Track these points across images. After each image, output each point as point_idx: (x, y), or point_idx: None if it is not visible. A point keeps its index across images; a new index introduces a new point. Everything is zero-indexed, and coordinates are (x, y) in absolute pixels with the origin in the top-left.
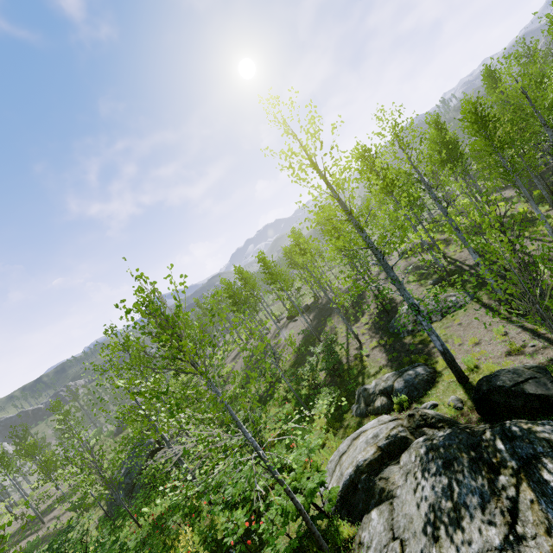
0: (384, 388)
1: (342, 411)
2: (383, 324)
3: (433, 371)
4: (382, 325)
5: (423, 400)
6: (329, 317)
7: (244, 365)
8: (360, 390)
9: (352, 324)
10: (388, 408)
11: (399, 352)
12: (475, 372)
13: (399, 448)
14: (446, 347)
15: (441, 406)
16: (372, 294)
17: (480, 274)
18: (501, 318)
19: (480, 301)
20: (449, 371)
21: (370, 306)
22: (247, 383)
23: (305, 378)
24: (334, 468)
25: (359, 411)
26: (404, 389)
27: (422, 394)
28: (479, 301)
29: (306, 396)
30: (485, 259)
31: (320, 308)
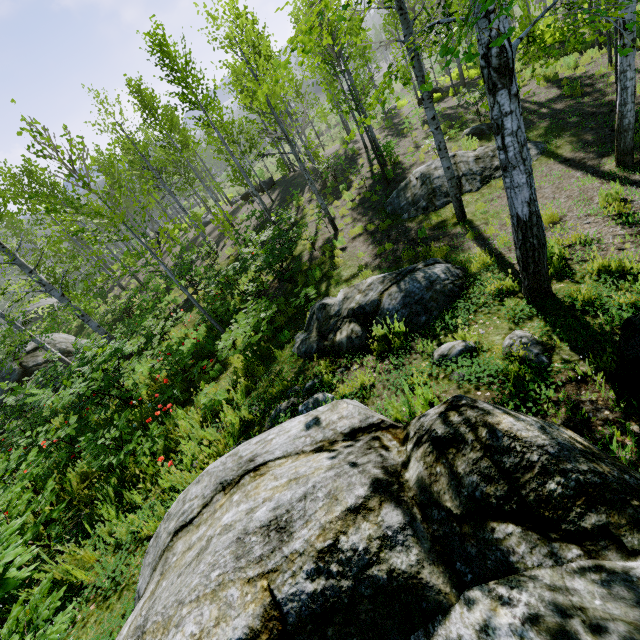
0: (359, 306)
1: (278, 343)
2: (377, 200)
3: (462, 274)
4: (375, 202)
5: (439, 335)
6: (299, 195)
7: (172, 264)
8: (315, 307)
9: (329, 203)
10: (361, 346)
11: (397, 242)
12: (565, 279)
13: (371, 639)
14: (538, 210)
15: (486, 354)
16: (368, 158)
17: (560, 113)
18: (605, 179)
19: (558, 156)
20: (498, 276)
21: (361, 176)
22: (169, 288)
23: (242, 282)
24: (157, 560)
25: (303, 348)
26: (402, 309)
27: (435, 321)
28: (554, 155)
29: (234, 311)
30: (572, 88)
31: (288, 182)
